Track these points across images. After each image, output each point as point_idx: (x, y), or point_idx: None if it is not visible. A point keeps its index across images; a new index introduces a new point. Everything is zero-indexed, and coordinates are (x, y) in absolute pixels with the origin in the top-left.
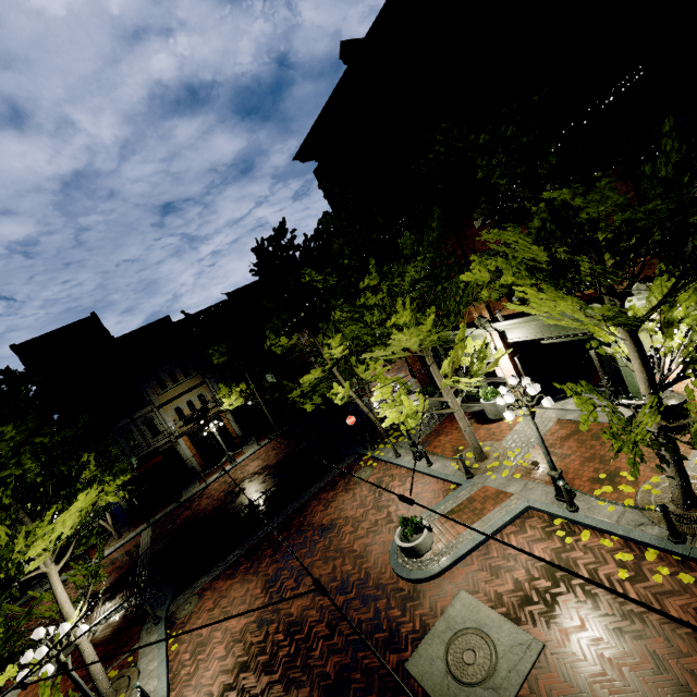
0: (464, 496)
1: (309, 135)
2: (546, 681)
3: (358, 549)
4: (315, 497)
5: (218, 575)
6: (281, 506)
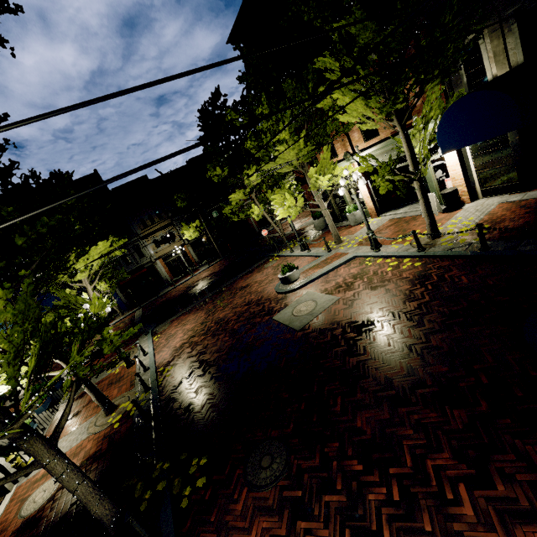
0: (323, 259)
1: (236, 21)
2: (335, 307)
3: (260, 290)
4: (240, 278)
5: (181, 315)
6: (219, 285)
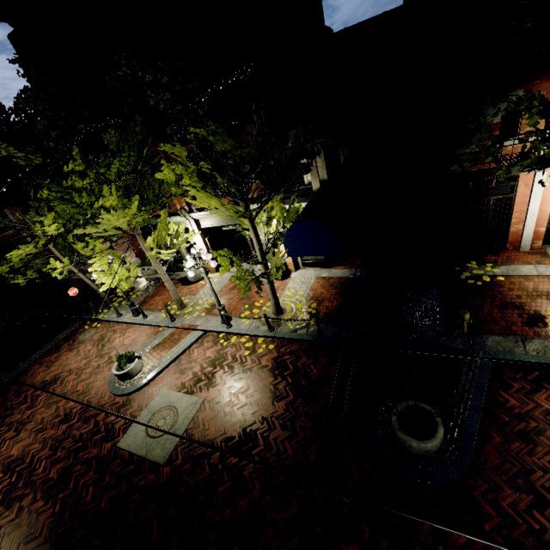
0: (168, 333)
1: None
2: (203, 416)
3: (81, 389)
4: (36, 362)
5: None
6: None
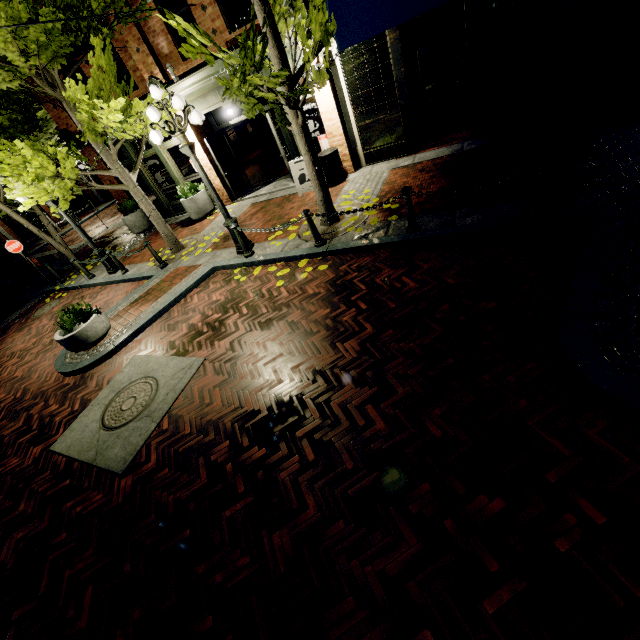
0: (155, 282)
1: None
2: (201, 384)
3: (20, 374)
4: None
5: None
6: None
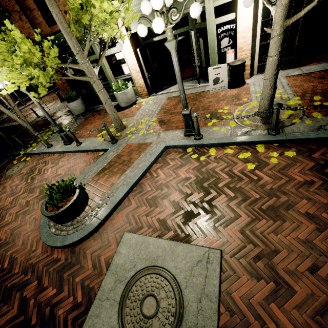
0: (112, 155)
1: None
2: (240, 291)
3: (3, 237)
4: None
5: None
6: None
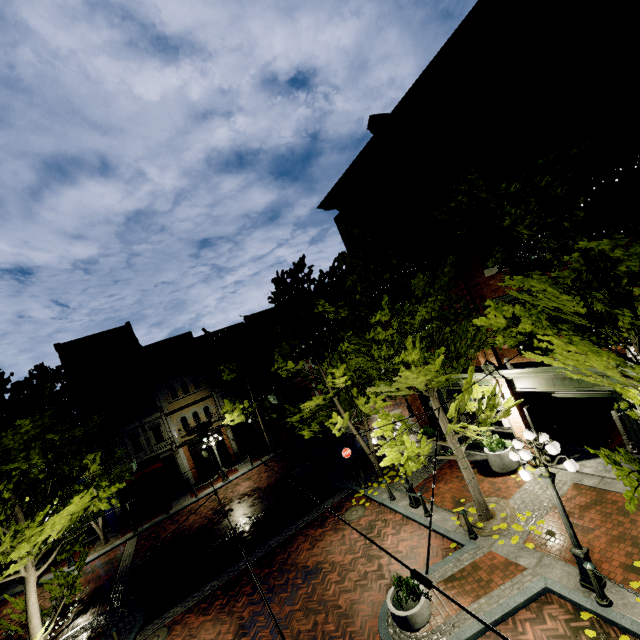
0: (467, 560)
1: (334, 188)
2: None
3: (344, 605)
4: (302, 531)
5: (191, 607)
6: (266, 537)
